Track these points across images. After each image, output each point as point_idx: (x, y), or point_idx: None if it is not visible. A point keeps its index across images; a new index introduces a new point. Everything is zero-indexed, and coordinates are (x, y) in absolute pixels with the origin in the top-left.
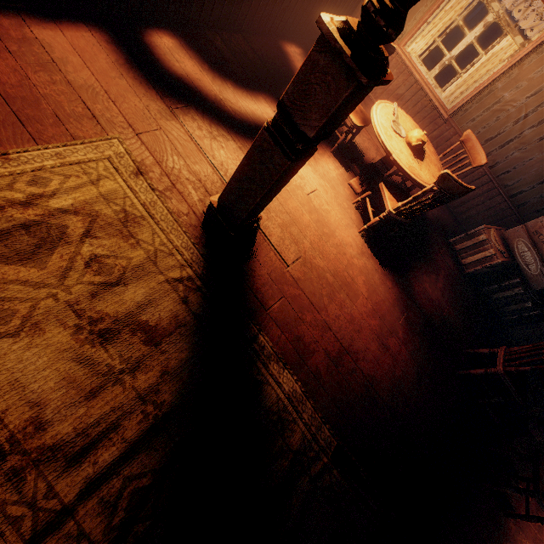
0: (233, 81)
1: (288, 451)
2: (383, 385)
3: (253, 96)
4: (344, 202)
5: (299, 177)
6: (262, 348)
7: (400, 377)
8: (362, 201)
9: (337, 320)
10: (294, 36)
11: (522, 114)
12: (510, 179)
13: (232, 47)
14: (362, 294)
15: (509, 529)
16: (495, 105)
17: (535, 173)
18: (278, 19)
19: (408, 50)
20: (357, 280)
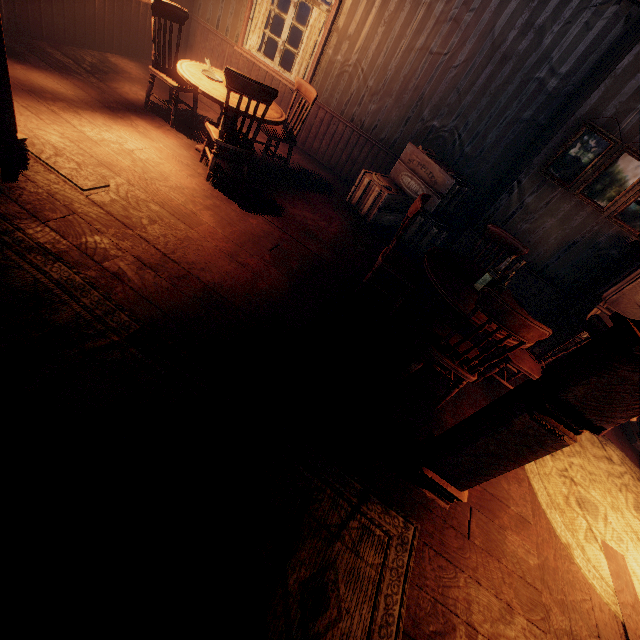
0: (25, 66)
1: (45, 325)
2: (235, 292)
3: (55, 79)
4: (188, 160)
5: (118, 136)
6: (18, 242)
7: (264, 288)
8: (216, 163)
9: (163, 238)
10: (125, 52)
11: (359, 69)
12: (381, 132)
13: (30, 47)
14: (207, 223)
15: (444, 421)
16: (336, 70)
17: (396, 118)
18: (90, 30)
19: (247, 48)
20: (200, 213)
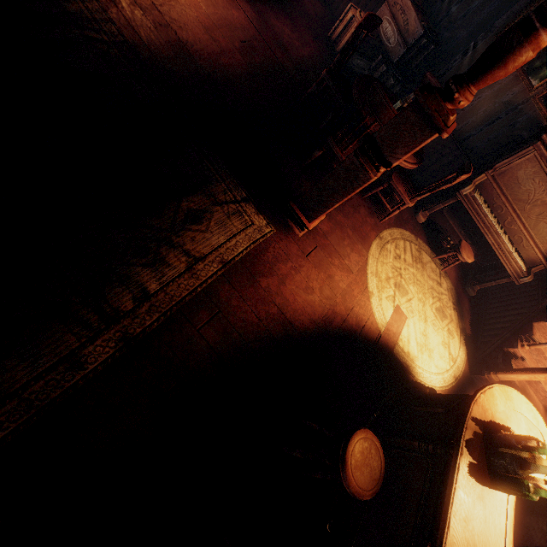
0: None
1: (59, 7)
2: (201, 54)
3: None
4: None
5: None
6: None
7: (225, 63)
8: None
9: None
10: None
11: None
12: None
13: None
14: None
15: None
16: None
17: None
18: None
19: None
20: None
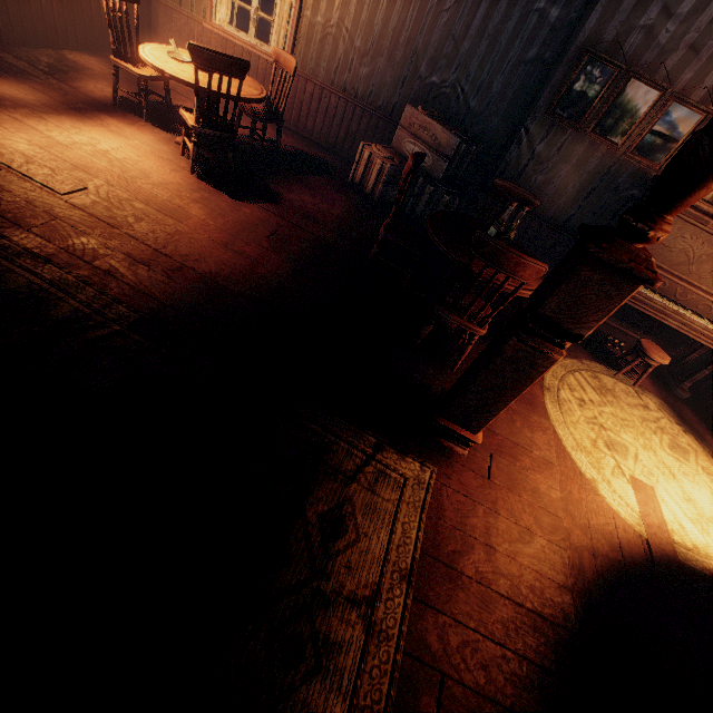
0: None
1: (46, 320)
2: (233, 279)
3: (12, 85)
4: (168, 155)
5: (89, 138)
6: (5, 248)
7: (264, 274)
8: (200, 155)
9: (151, 234)
10: (83, 46)
11: (343, 29)
12: (378, 99)
13: None
14: (197, 216)
15: None
16: (319, 34)
17: (392, 80)
18: (40, 26)
19: (217, 23)
20: (188, 207)
